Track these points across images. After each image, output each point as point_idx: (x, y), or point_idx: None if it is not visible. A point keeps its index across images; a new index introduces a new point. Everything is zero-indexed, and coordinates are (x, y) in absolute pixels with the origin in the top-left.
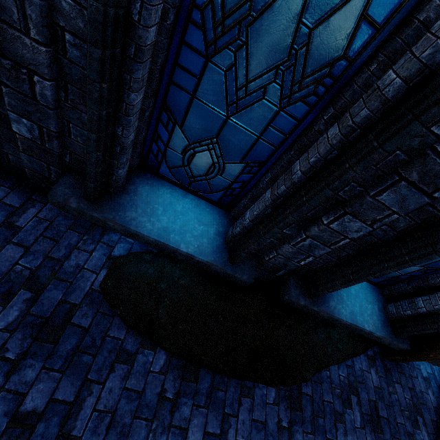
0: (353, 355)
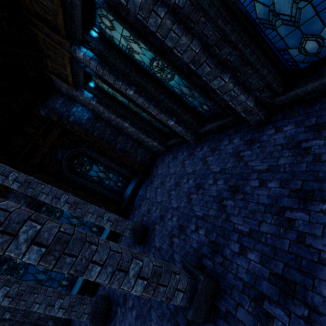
0: None
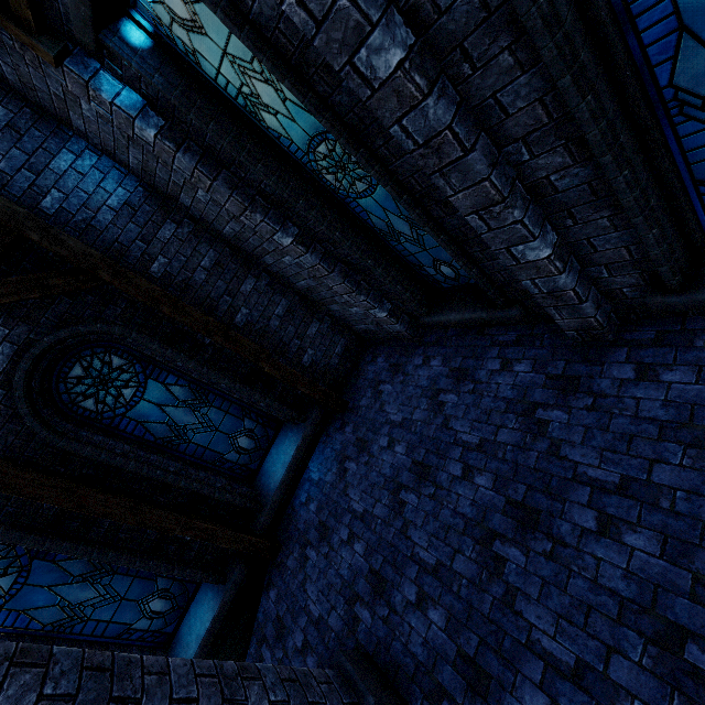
0: (255, 615)
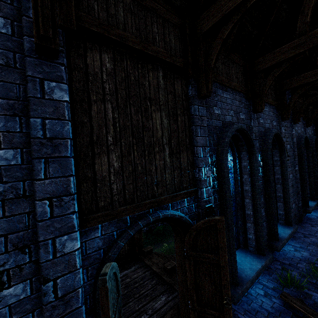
0: None
